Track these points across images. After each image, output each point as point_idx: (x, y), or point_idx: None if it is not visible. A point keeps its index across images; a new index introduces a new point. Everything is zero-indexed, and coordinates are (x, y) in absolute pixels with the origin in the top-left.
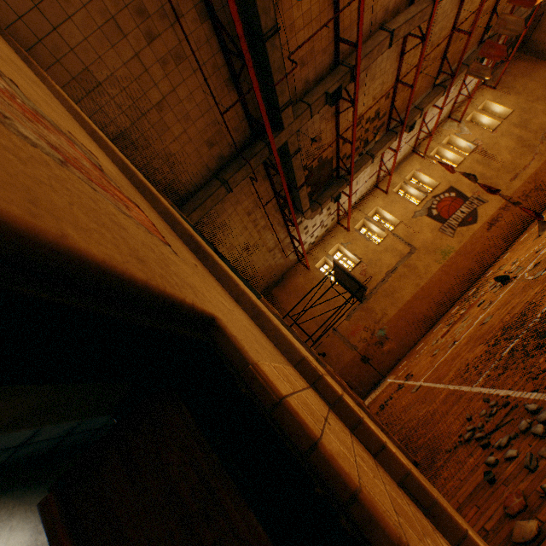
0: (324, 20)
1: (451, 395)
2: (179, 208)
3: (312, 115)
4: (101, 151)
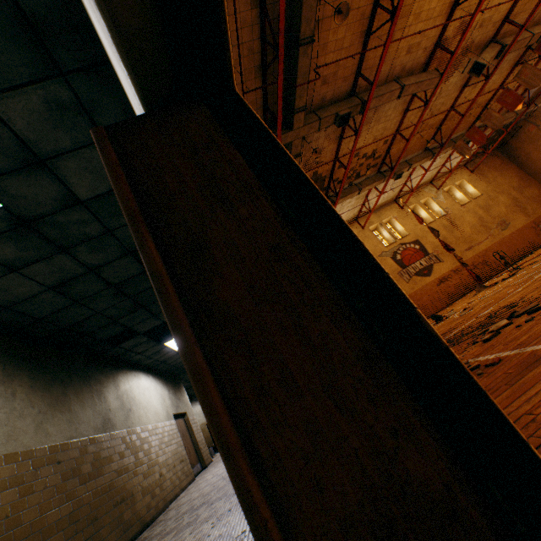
0: (352, 53)
1: None
2: None
3: (320, 128)
4: None
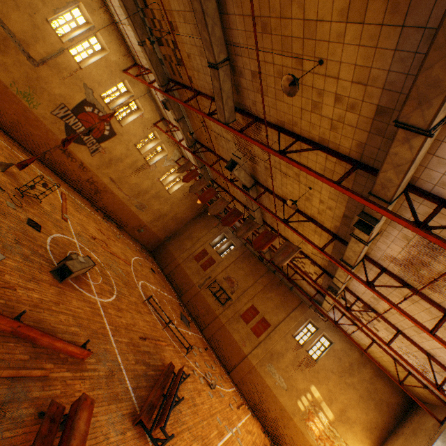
0: None
1: None
2: None
3: None
4: None
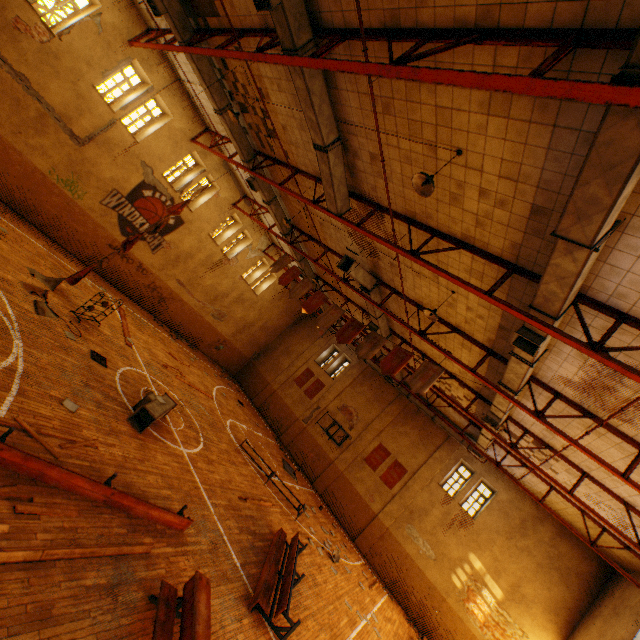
0: None
1: None
2: None
3: None
4: None
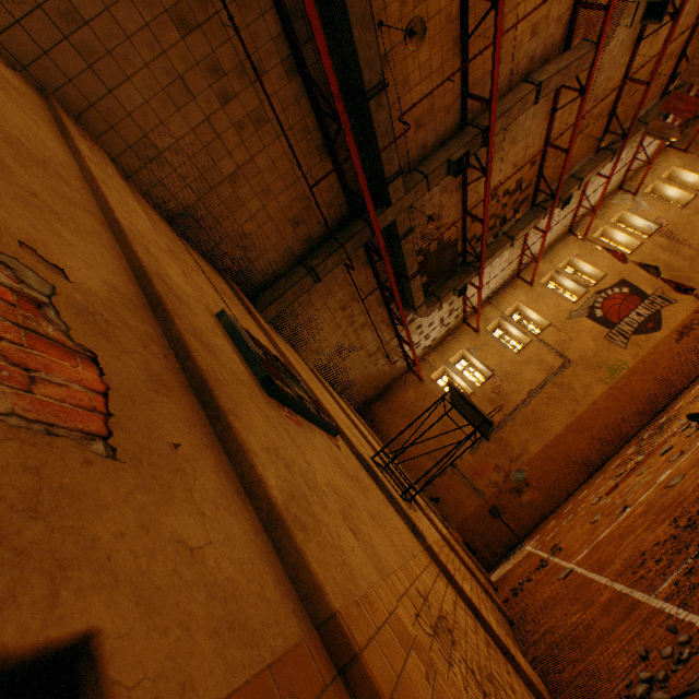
0: (448, 72)
1: (617, 601)
2: (252, 300)
3: (429, 188)
4: (114, 249)
